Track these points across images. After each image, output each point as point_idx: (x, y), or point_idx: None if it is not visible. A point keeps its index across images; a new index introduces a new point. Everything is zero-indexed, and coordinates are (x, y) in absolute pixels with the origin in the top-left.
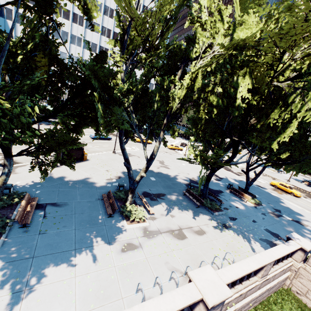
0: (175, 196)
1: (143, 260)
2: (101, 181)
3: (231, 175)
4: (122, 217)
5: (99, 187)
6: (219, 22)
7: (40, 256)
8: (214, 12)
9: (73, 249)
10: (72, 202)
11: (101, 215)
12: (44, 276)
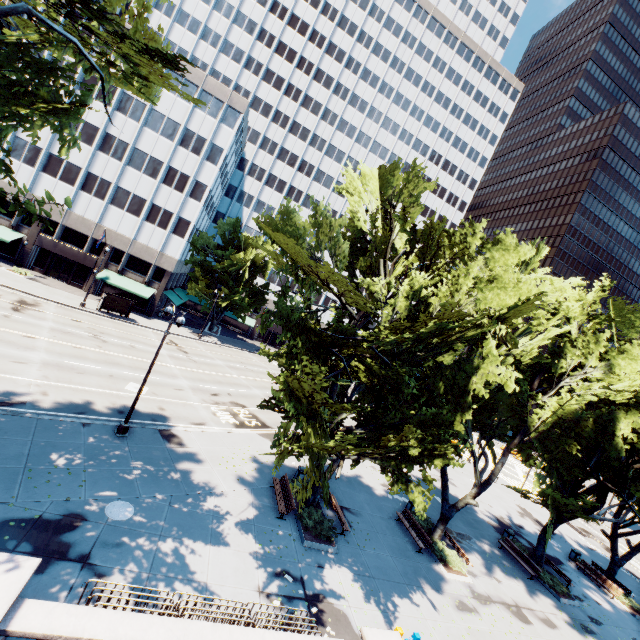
0: (488, 546)
1: (487, 630)
2: (377, 487)
3: (567, 530)
4: (434, 558)
5: (381, 497)
6: (593, 342)
7: (378, 578)
8: (587, 331)
9: (404, 583)
10: (365, 513)
11: (407, 545)
12: (397, 605)
